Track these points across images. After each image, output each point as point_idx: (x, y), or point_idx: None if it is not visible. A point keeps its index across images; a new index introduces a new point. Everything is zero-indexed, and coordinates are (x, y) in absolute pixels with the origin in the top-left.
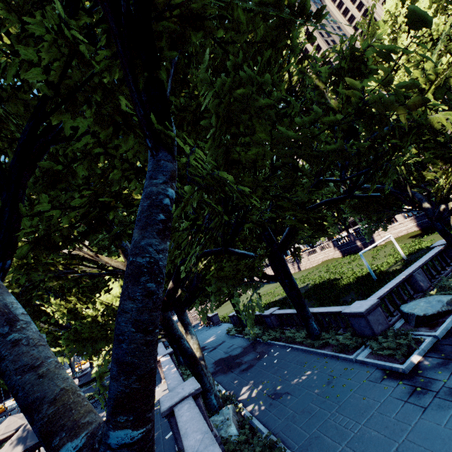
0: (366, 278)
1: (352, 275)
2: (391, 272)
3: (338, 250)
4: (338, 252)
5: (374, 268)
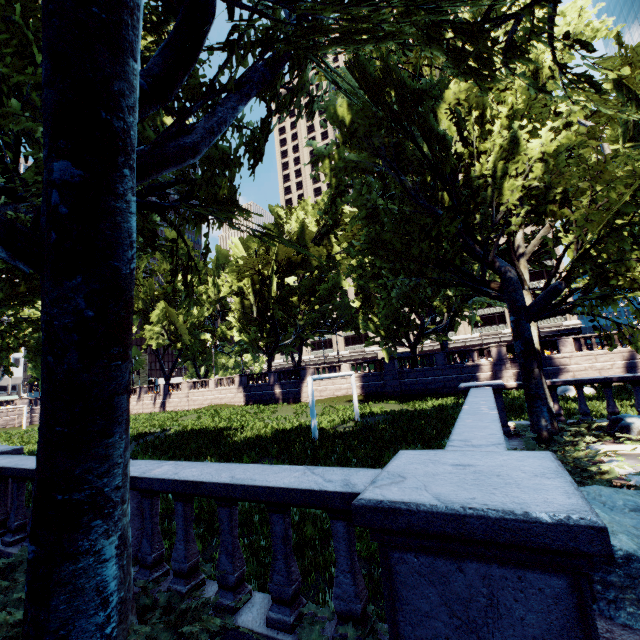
0: (295, 435)
1: (264, 427)
2: (344, 433)
3: (244, 392)
4: (242, 396)
5: (307, 423)
